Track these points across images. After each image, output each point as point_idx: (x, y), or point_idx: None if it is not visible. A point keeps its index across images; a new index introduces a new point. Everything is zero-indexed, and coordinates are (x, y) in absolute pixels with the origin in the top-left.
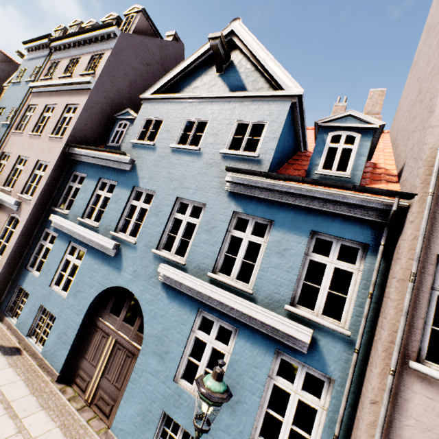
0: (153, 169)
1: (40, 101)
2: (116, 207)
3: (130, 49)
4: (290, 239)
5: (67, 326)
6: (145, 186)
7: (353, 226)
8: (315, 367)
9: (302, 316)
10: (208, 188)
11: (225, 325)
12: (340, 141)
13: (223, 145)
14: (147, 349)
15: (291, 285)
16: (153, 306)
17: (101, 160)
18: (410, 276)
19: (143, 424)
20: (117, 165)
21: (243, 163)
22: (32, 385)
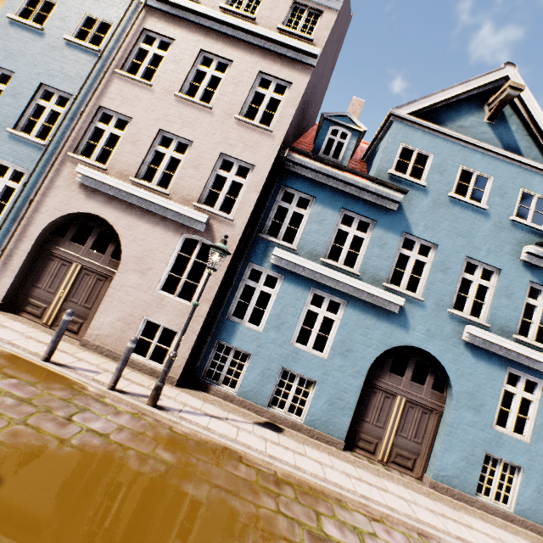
0: (428, 217)
1: (179, 35)
2: (382, 253)
3: (341, 15)
4: None
5: (341, 391)
6: (421, 235)
7: None
8: None
9: None
10: (501, 254)
11: (531, 379)
12: None
13: (511, 211)
14: (459, 404)
15: None
16: (459, 366)
17: (344, 185)
18: None
19: (467, 467)
20: (375, 199)
21: (534, 236)
22: (340, 458)
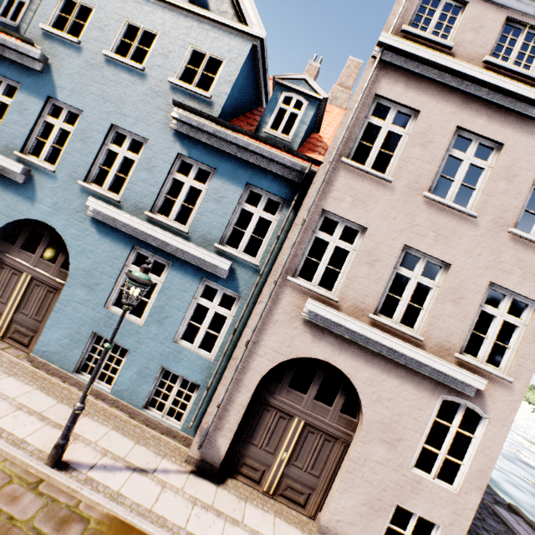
0: (78, 79)
1: None
2: (21, 120)
3: None
4: (228, 189)
5: None
6: (66, 100)
7: (280, 183)
8: (230, 289)
9: (227, 252)
10: (151, 122)
11: (160, 260)
12: (291, 104)
13: (173, 72)
14: (74, 282)
15: (222, 228)
16: (81, 242)
17: None
18: (302, 222)
19: (71, 344)
20: (19, 58)
21: (194, 102)
22: None
